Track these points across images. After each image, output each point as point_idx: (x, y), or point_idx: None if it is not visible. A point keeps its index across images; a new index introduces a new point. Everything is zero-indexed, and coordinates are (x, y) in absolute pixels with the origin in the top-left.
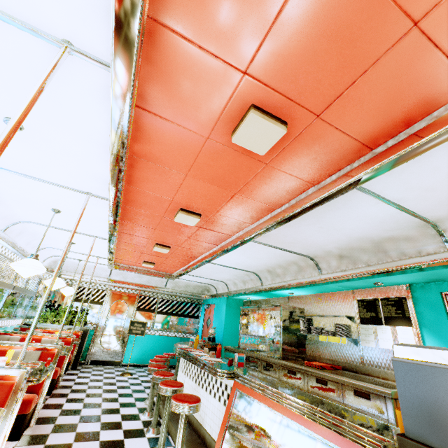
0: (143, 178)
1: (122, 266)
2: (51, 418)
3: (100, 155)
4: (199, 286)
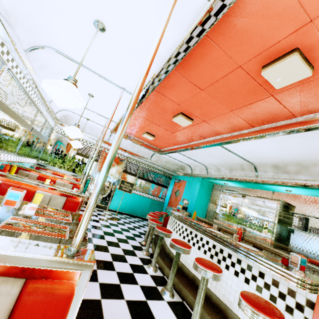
0: None
1: None
2: None
3: None
4: (176, 164)
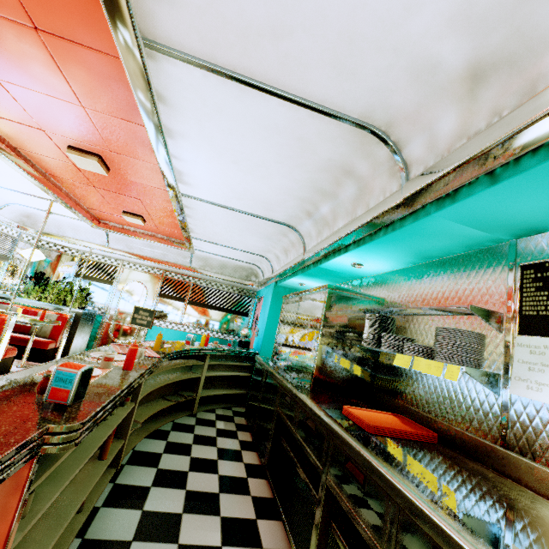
0: None
1: (113, 226)
2: None
3: None
4: (242, 268)
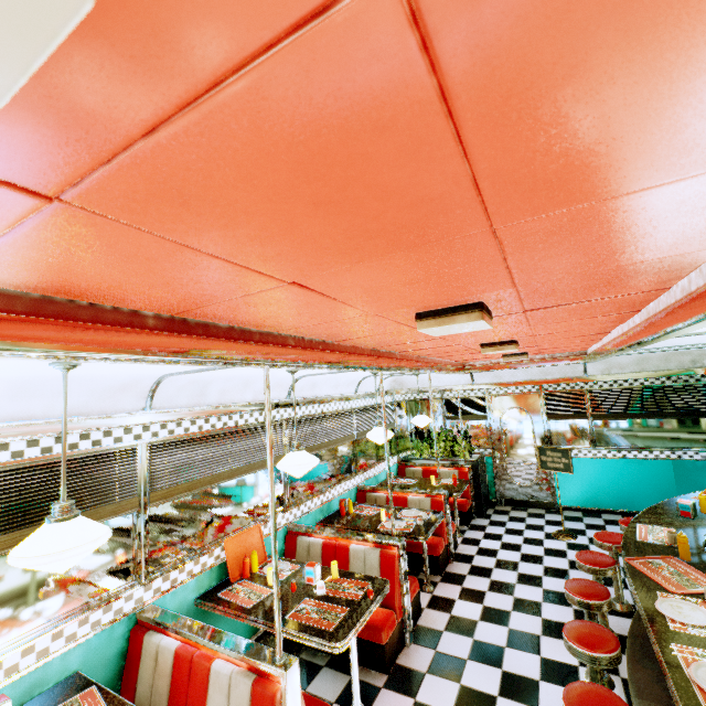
0: (265, 319)
1: (479, 365)
2: (433, 632)
3: None
4: (679, 353)
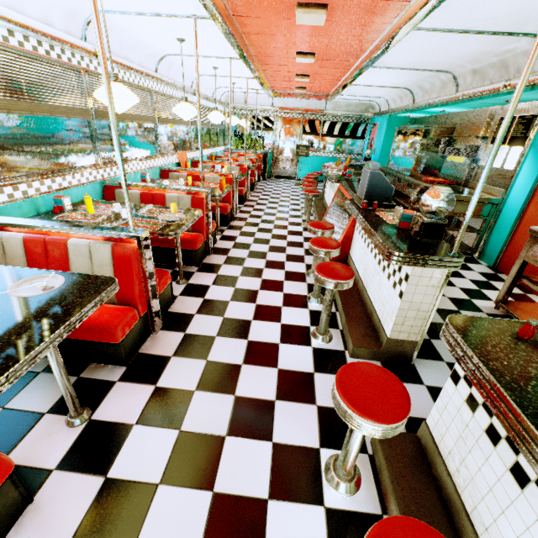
0: (258, 41)
1: (280, 93)
2: (255, 200)
3: (226, 42)
4: (362, 104)
